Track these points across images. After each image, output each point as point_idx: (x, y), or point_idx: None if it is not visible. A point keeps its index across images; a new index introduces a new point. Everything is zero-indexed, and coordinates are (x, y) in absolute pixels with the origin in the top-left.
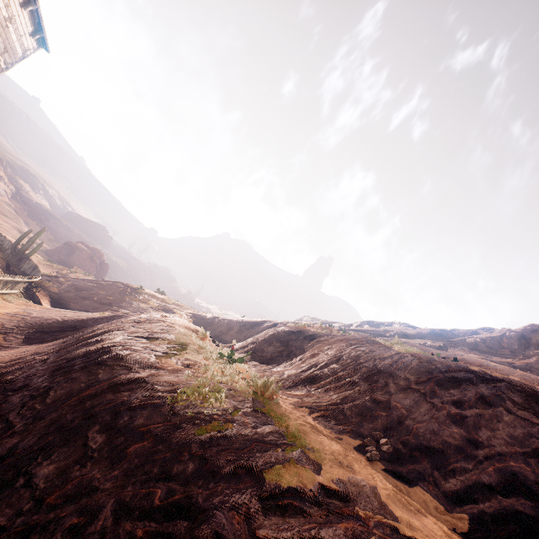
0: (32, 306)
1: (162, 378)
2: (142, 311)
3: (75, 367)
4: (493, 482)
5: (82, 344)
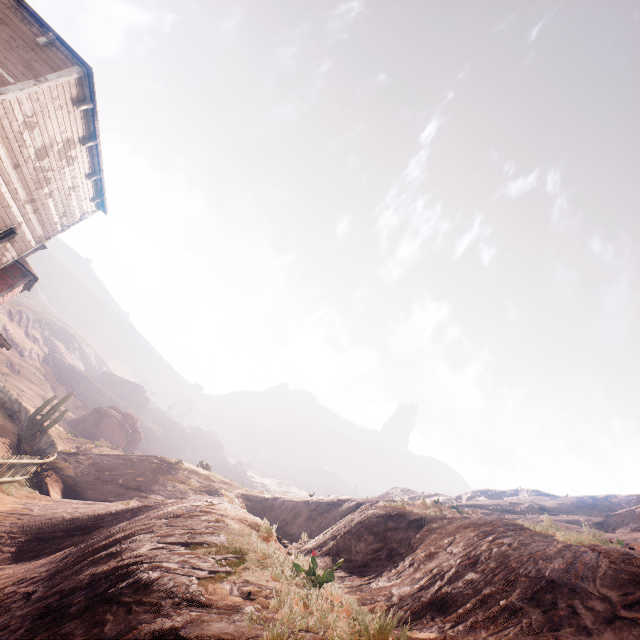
0: (36, 499)
1: (208, 627)
2: (179, 495)
3: (70, 610)
4: None
5: (90, 562)
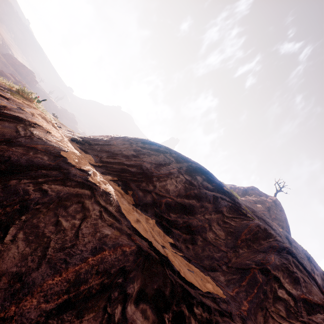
0: None
1: None
2: None
3: None
4: (129, 164)
5: None
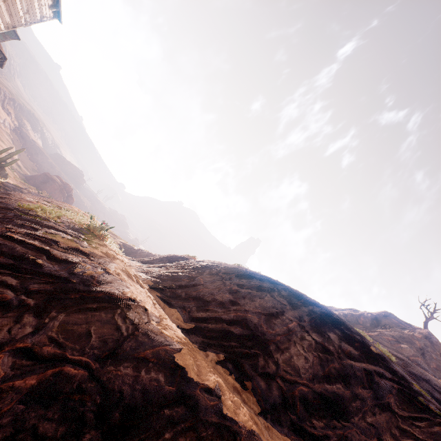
0: None
1: (27, 203)
2: None
3: None
4: (228, 319)
5: None
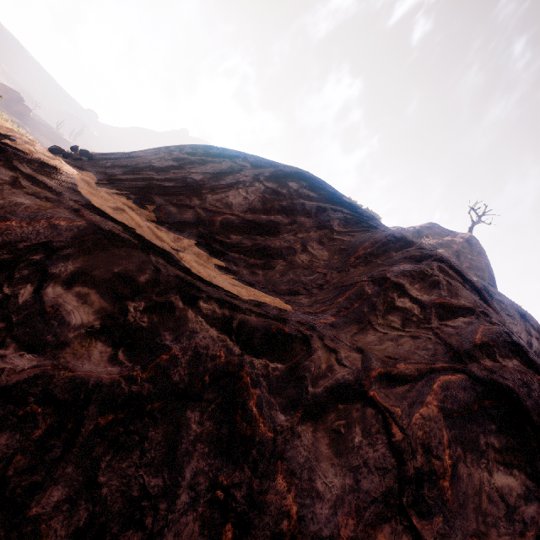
0: None
1: None
2: None
3: None
4: (162, 178)
5: None
